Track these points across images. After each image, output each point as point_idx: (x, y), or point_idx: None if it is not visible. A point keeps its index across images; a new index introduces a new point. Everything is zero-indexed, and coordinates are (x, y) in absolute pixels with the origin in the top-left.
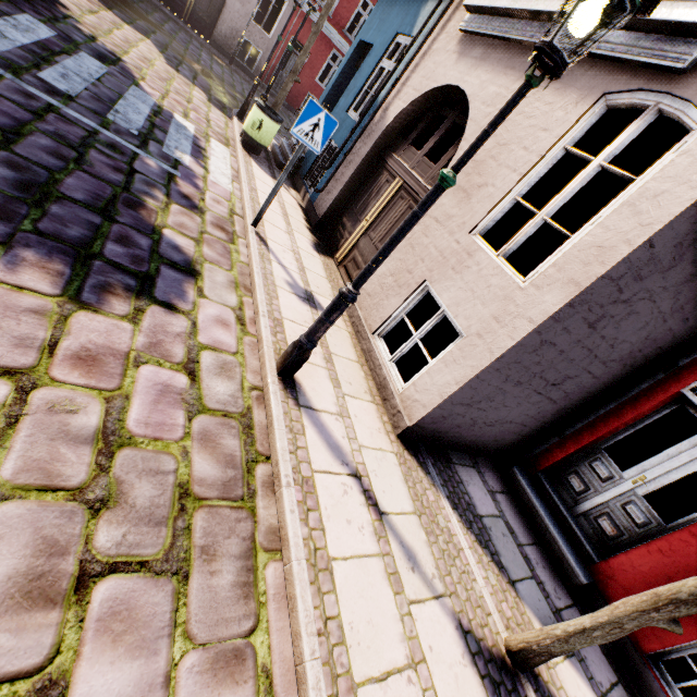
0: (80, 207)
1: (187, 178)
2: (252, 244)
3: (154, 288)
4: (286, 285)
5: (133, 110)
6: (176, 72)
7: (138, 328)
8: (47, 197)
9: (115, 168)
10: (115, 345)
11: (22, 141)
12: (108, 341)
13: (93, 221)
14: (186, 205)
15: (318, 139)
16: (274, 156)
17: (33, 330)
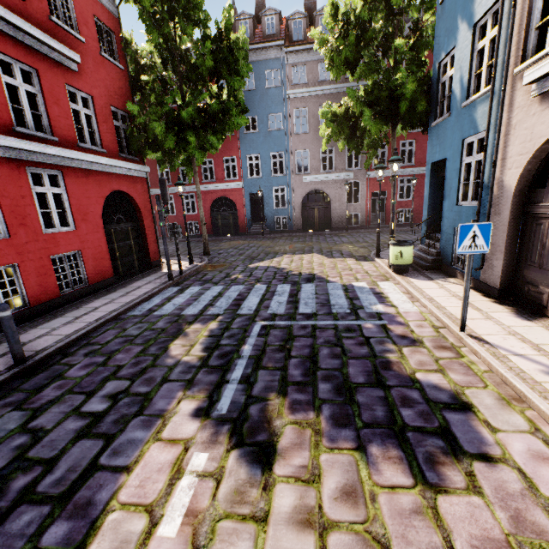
0: (367, 388)
1: (391, 321)
2: (477, 349)
3: (456, 440)
4: (546, 376)
5: (337, 298)
6: (334, 258)
7: (486, 499)
8: (351, 391)
9: (359, 343)
10: (490, 533)
11: (318, 358)
12: (480, 528)
13: (380, 395)
14: (408, 343)
15: (480, 243)
16: (416, 264)
17: (428, 536)
